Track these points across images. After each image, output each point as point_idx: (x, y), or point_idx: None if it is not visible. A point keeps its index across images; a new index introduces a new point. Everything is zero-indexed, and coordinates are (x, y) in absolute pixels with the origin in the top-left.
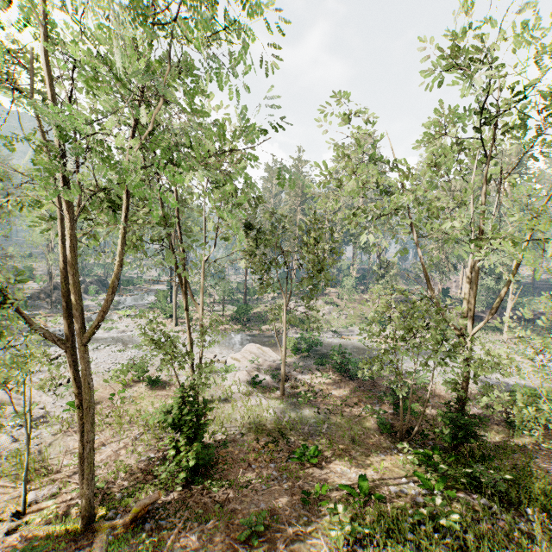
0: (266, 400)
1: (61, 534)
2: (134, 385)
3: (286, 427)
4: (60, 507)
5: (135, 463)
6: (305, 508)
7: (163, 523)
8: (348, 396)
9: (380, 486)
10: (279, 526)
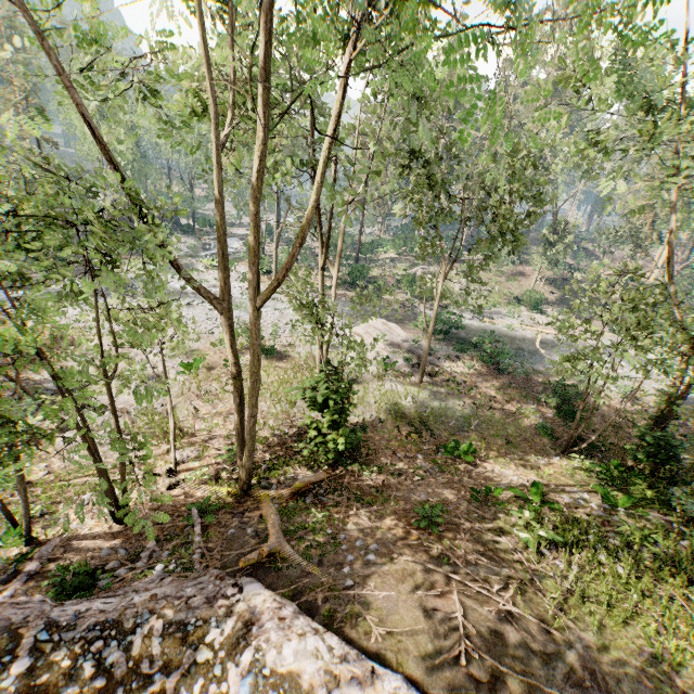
0: (401, 386)
1: (223, 496)
2: (245, 352)
3: (429, 418)
4: (210, 470)
5: (270, 436)
6: (471, 505)
7: (324, 500)
8: (497, 392)
9: (551, 494)
10: (450, 519)
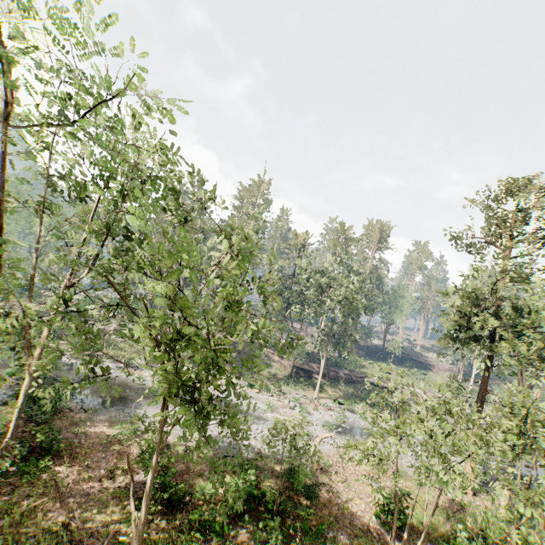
0: None
1: None
2: None
3: None
4: None
5: None
6: None
7: None
8: None
9: None
10: None
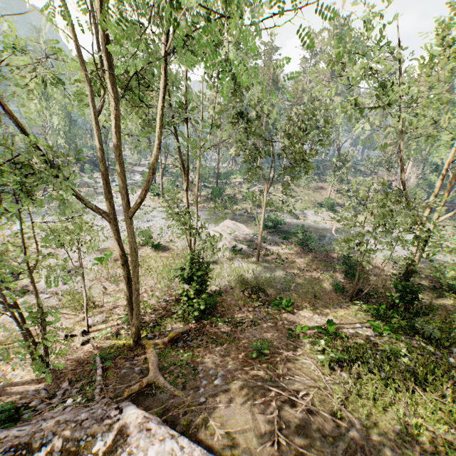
0: (245, 264)
1: (120, 346)
2: (141, 247)
3: (264, 284)
4: (113, 329)
5: (156, 303)
6: (289, 339)
7: (190, 344)
8: (308, 264)
9: (342, 328)
10: (274, 350)
